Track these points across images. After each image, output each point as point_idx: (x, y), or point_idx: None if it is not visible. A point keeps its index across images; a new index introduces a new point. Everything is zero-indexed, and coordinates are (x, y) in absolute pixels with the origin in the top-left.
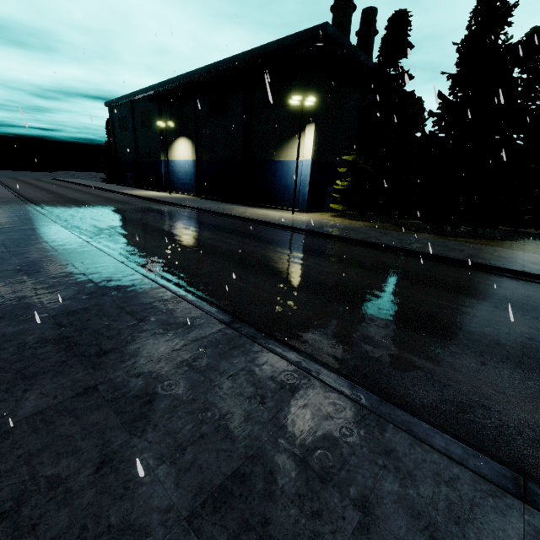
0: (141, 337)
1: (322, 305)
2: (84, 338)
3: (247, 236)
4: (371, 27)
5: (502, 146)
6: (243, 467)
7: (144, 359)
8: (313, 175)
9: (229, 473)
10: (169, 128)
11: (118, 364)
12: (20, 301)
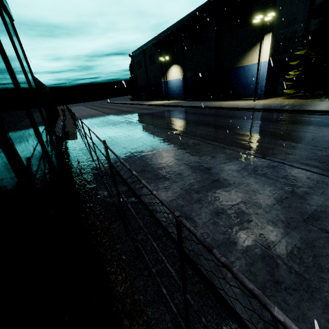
0: (219, 163)
1: (312, 148)
2: (194, 164)
3: (232, 117)
4: None
5: None
6: (319, 209)
7: (229, 171)
8: (269, 71)
9: (313, 210)
10: (165, 61)
11: (219, 173)
12: (152, 152)
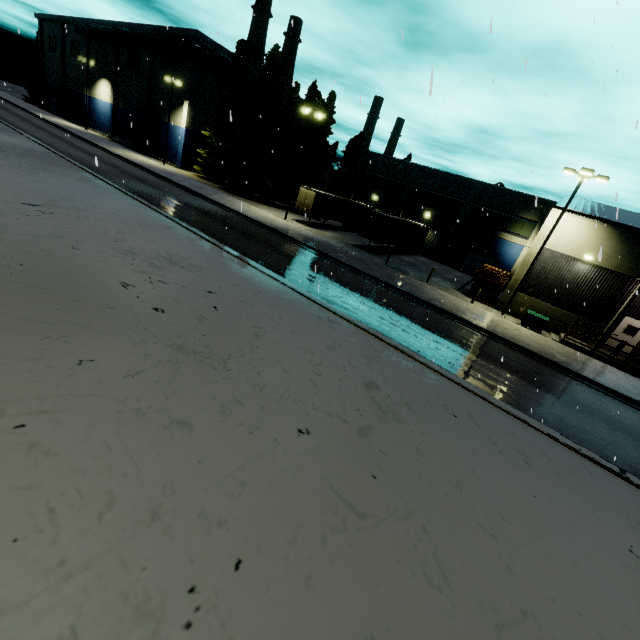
0: None
1: None
2: None
3: (89, 154)
4: (293, 35)
5: (270, 147)
6: None
7: None
8: (188, 141)
9: None
10: (95, 66)
11: None
12: None
